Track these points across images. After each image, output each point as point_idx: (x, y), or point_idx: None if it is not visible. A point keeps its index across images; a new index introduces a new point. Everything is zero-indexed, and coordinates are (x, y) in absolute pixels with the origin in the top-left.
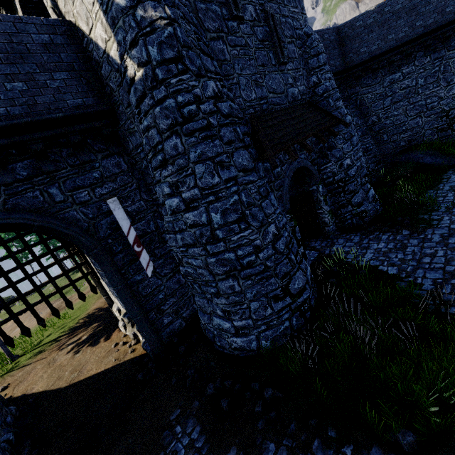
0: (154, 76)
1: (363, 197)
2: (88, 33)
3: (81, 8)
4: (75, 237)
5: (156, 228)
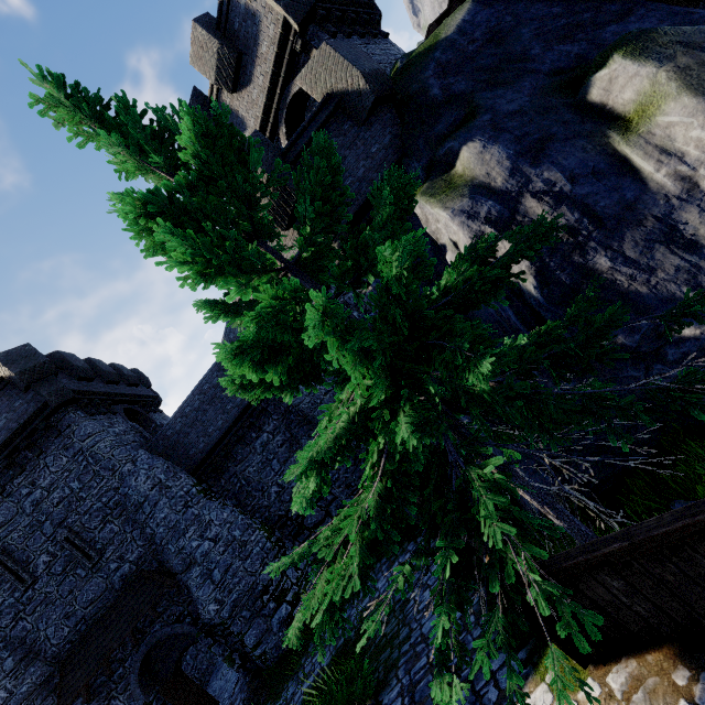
0: None
1: (261, 630)
2: None
3: None
4: None
5: None
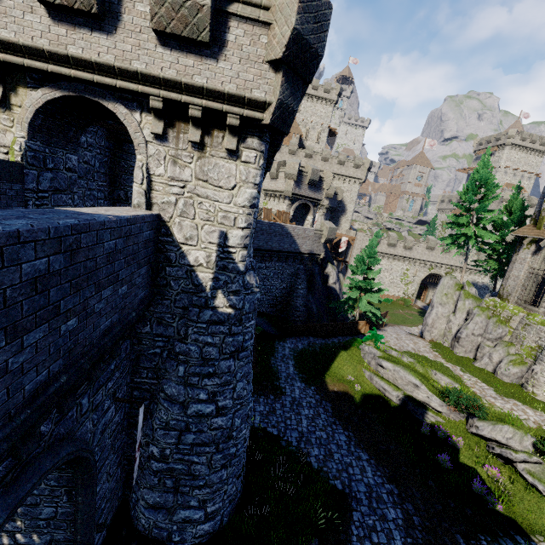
0: (239, 318)
1: None
2: (179, 241)
3: (190, 228)
4: (88, 459)
5: (124, 415)
